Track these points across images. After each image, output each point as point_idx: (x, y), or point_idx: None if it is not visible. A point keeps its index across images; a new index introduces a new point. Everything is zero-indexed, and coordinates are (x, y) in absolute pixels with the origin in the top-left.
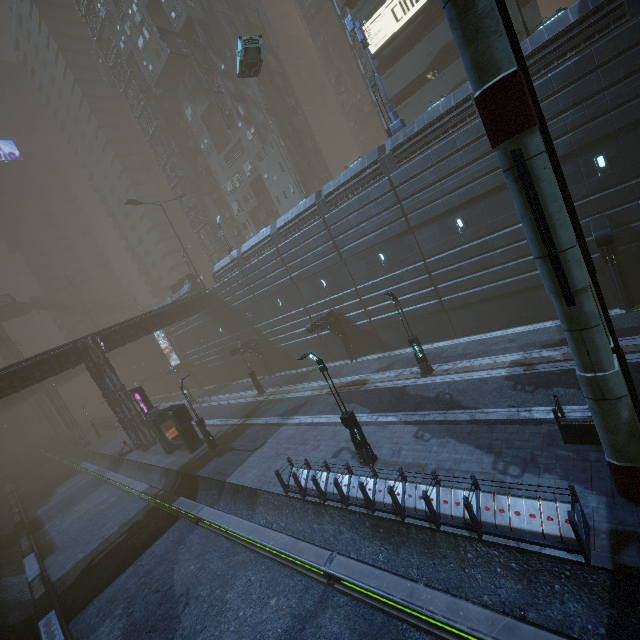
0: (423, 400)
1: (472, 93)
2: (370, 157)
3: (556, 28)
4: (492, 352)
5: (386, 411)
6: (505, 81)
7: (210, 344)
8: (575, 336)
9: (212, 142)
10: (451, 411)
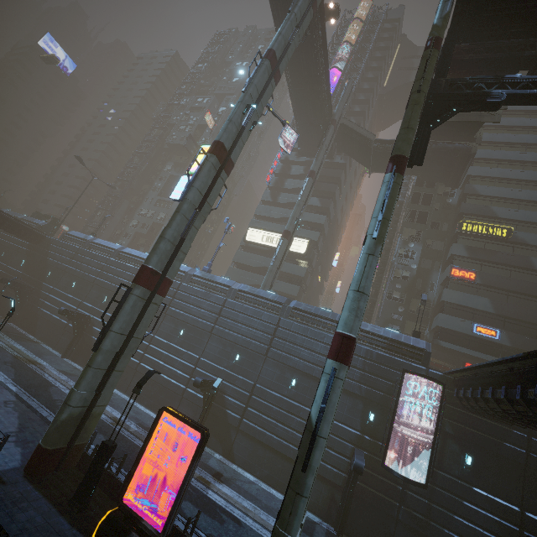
0: (47, 396)
1: (232, 286)
2: (186, 268)
3: (265, 295)
4: (120, 409)
5: (20, 384)
6: (147, 267)
7: (3, 264)
8: (86, 367)
9: (162, 188)
10: (46, 408)
